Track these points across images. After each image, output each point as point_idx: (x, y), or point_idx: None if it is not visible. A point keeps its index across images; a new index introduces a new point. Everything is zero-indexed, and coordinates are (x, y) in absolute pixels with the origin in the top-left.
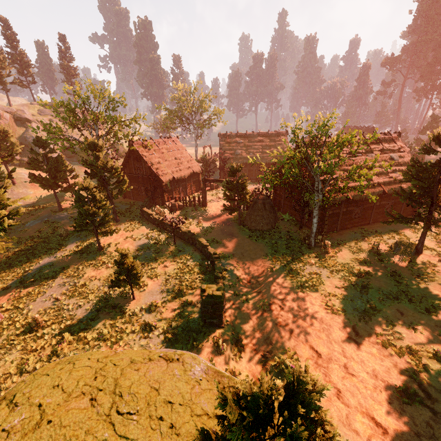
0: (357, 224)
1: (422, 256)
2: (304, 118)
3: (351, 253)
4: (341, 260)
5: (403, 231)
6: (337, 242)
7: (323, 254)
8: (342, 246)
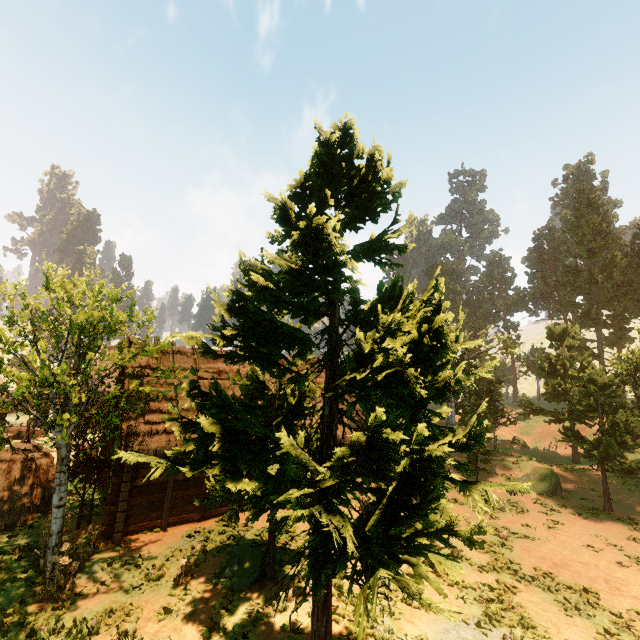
0: (219, 511)
1: (264, 588)
2: (57, 282)
3: (122, 593)
4: (66, 620)
5: (296, 525)
6: (126, 560)
7: (43, 602)
8: (128, 569)
